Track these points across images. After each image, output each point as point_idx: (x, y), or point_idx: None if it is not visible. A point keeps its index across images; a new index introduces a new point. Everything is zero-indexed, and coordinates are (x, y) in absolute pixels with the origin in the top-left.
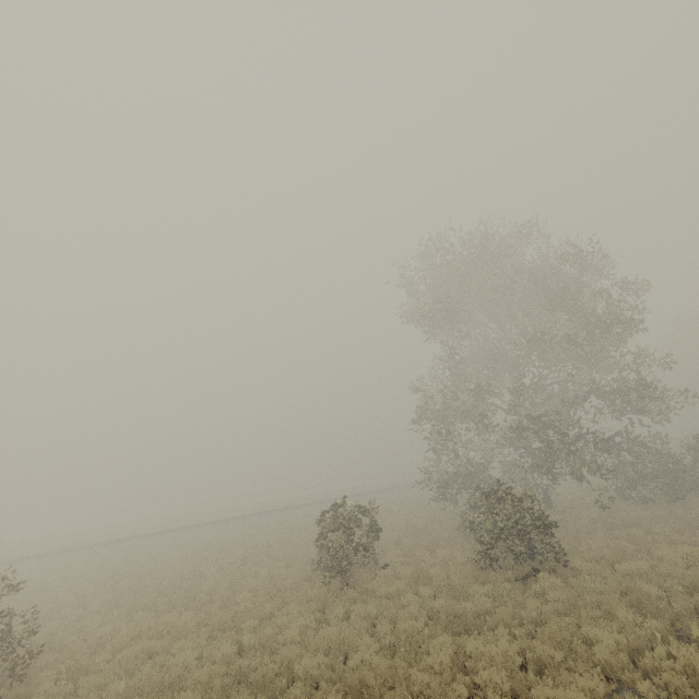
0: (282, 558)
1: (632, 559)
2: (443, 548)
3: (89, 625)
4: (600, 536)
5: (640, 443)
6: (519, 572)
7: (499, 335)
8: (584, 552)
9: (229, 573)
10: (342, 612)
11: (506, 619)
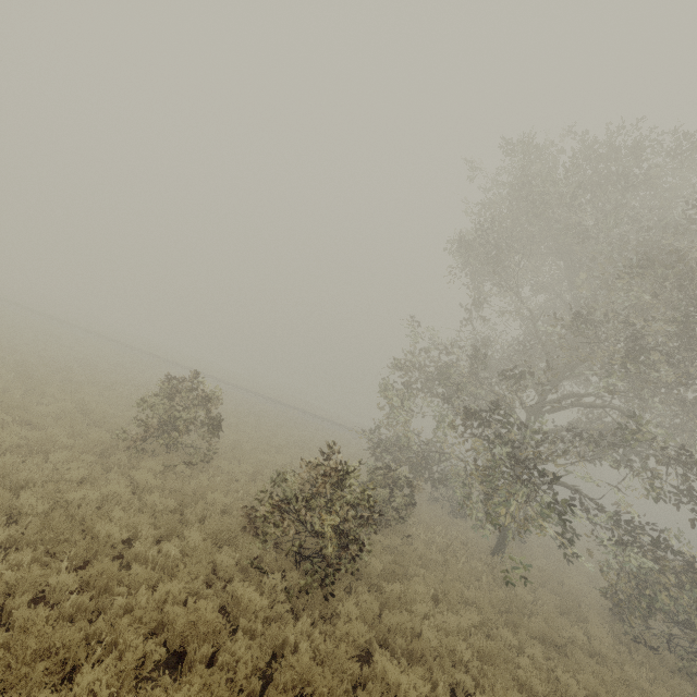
0: None
1: (438, 672)
2: None
3: None
4: (466, 616)
5: (687, 562)
6: (277, 563)
7: (570, 315)
8: (415, 614)
9: (115, 396)
10: (59, 458)
11: (95, 575)
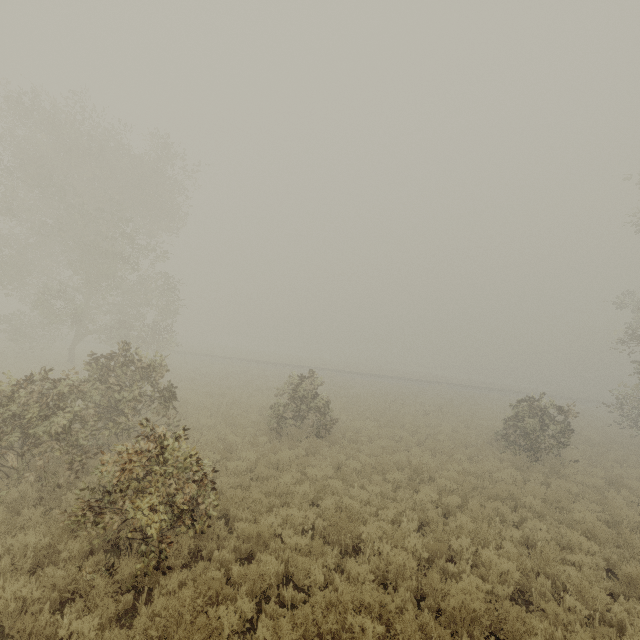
0: (455, 421)
1: None
2: (632, 468)
3: (340, 416)
4: None
5: None
6: None
7: None
8: None
9: (421, 418)
10: (541, 479)
11: None
